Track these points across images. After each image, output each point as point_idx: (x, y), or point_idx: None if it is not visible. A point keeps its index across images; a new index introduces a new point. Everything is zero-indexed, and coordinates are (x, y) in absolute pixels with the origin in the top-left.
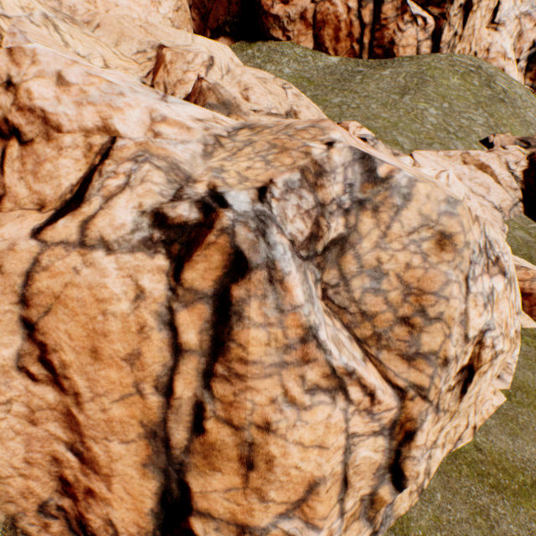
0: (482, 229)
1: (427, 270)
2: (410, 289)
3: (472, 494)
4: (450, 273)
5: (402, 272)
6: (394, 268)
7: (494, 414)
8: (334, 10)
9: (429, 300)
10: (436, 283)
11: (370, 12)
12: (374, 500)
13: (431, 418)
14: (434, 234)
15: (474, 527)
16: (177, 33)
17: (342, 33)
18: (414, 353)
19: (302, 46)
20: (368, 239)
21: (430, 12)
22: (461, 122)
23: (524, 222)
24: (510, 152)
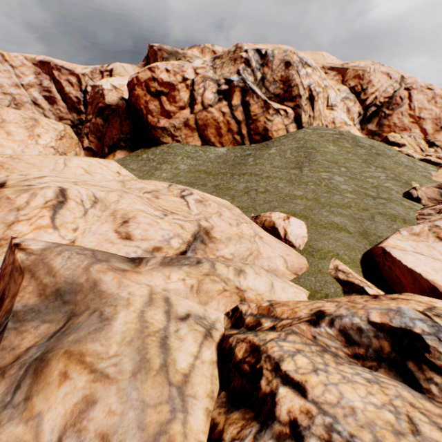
0: None
1: None
2: None
3: None
4: None
5: None
6: None
7: None
8: (211, 116)
9: None
10: None
11: (241, 113)
12: None
13: None
14: None
15: None
16: (46, 160)
17: (223, 130)
18: None
19: (192, 144)
20: None
21: (287, 105)
22: (370, 182)
23: None
24: None
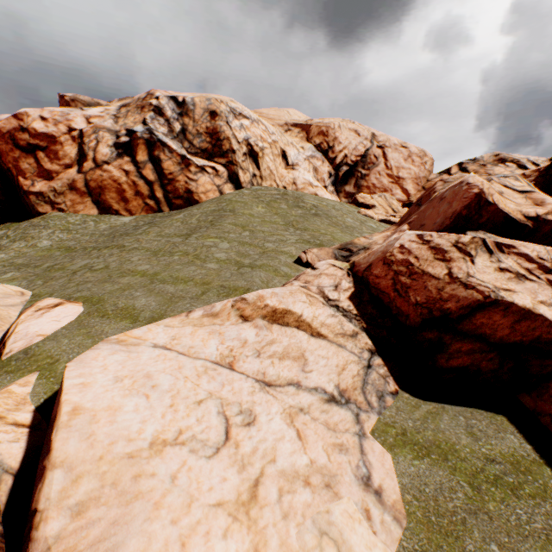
0: None
1: None
2: None
3: None
4: None
5: None
6: None
7: None
8: (109, 175)
9: None
10: None
11: (152, 171)
12: None
13: None
14: None
15: None
16: None
17: (129, 193)
18: None
19: (84, 214)
20: None
21: (218, 162)
22: (265, 247)
23: (402, 404)
24: (322, 271)
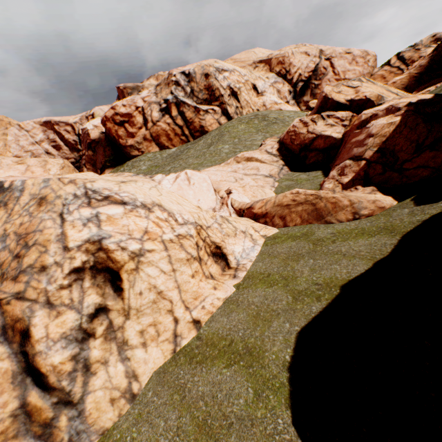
0: (83, 185)
1: (32, 221)
2: (22, 236)
3: (179, 377)
4: (44, 216)
5: (18, 229)
6: (14, 229)
7: (222, 305)
8: (161, 128)
9: (31, 236)
10: (36, 225)
11: (181, 120)
12: (31, 412)
13: (46, 313)
14: (37, 201)
15: (169, 405)
16: None
17: (172, 135)
18: (19, 272)
19: (153, 152)
20: (1, 222)
21: (214, 105)
22: (246, 144)
23: (290, 175)
24: (267, 144)
